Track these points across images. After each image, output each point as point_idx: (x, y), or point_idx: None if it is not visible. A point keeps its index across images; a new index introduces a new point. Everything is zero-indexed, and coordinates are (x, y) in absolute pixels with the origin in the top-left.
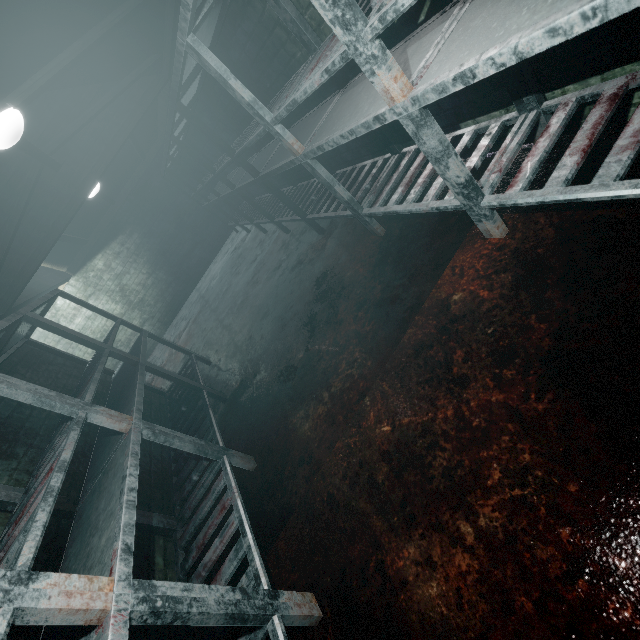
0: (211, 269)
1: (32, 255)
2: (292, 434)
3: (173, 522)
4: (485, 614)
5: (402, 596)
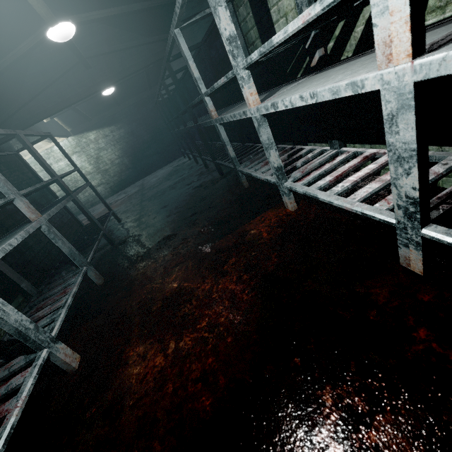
0: (158, 171)
1: (48, 108)
2: (131, 273)
3: (35, 292)
4: (149, 388)
5: (120, 369)
